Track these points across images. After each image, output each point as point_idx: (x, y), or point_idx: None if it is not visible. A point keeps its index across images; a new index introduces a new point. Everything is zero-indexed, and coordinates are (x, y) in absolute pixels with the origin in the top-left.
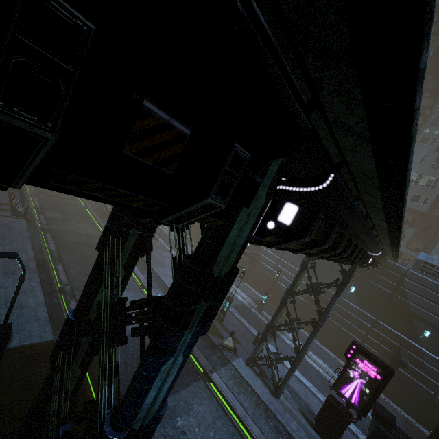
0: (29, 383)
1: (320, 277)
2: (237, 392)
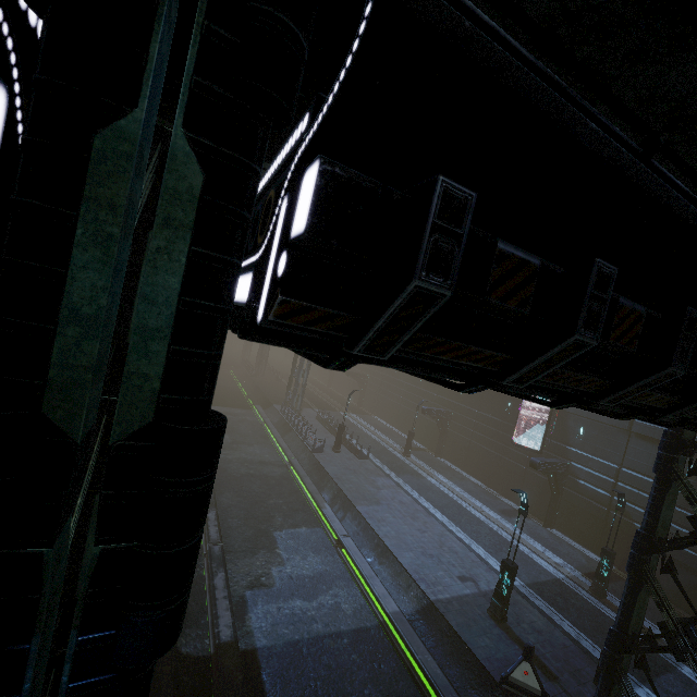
0: None
1: None
2: None
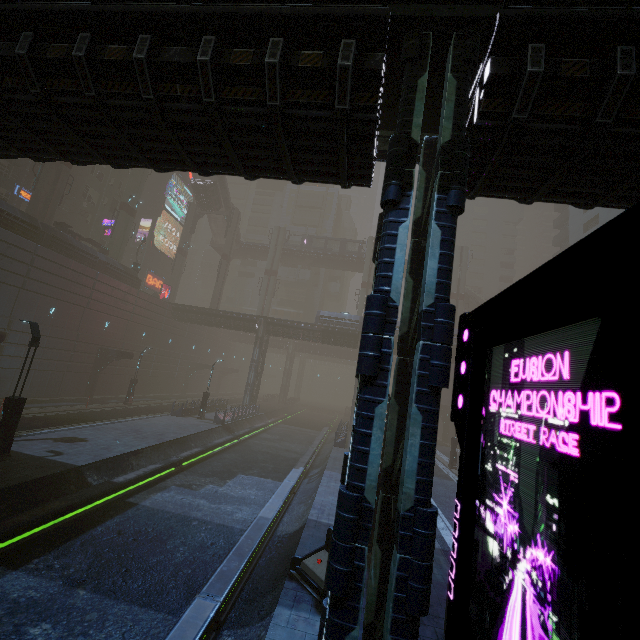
0: (5, 472)
1: None
2: None
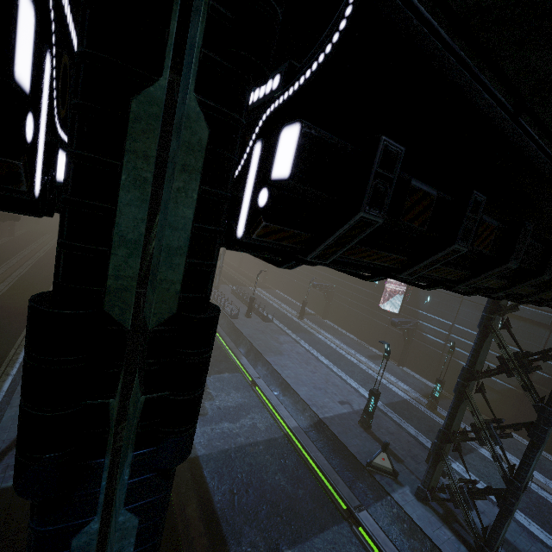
0: None
1: (534, 345)
2: (408, 547)
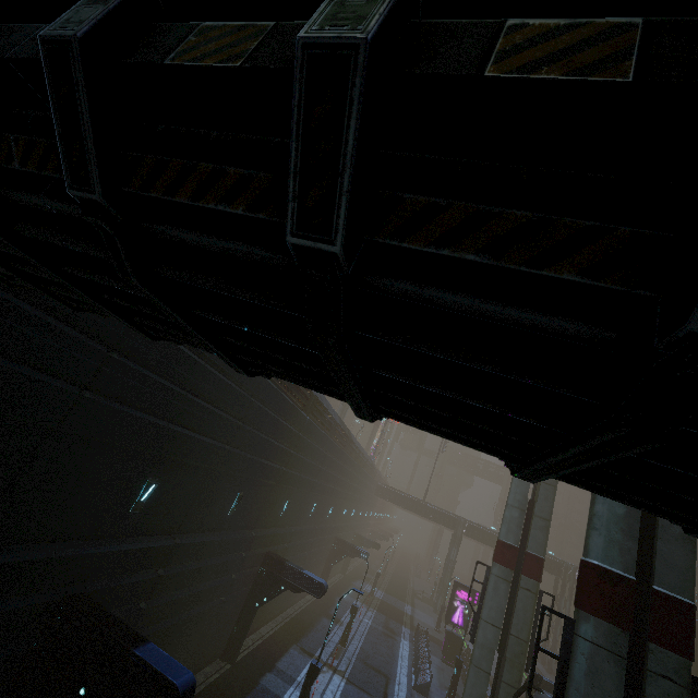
0: None
1: None
2: None
